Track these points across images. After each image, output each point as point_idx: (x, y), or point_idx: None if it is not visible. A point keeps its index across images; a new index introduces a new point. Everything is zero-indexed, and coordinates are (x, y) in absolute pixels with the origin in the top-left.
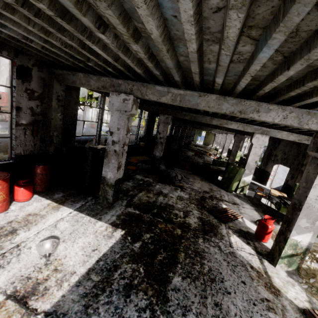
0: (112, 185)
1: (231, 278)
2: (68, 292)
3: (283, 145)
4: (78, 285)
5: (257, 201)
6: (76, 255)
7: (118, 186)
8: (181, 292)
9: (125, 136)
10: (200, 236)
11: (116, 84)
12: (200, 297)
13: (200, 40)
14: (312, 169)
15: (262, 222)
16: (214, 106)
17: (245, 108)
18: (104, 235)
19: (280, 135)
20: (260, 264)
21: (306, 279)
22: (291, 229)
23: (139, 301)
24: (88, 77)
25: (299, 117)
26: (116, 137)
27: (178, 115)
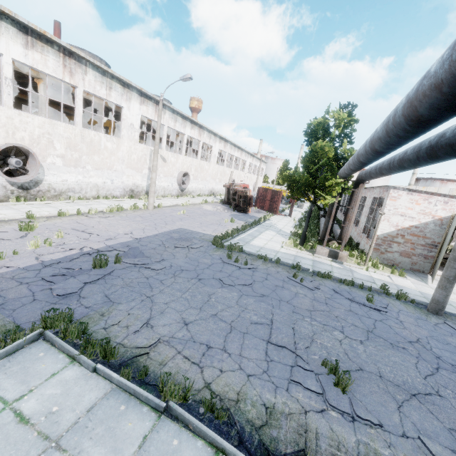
0: None
1: None
2: None
3: None
4: None
5: None
6: None
7: None
8: None
9: None
10: None
11: None
12: None
13: None
14: None
15: None
16: None
17: None
18: None
19: None
20: None
21: None
22: None
23: None
24: None
25: None
26: None
27: None
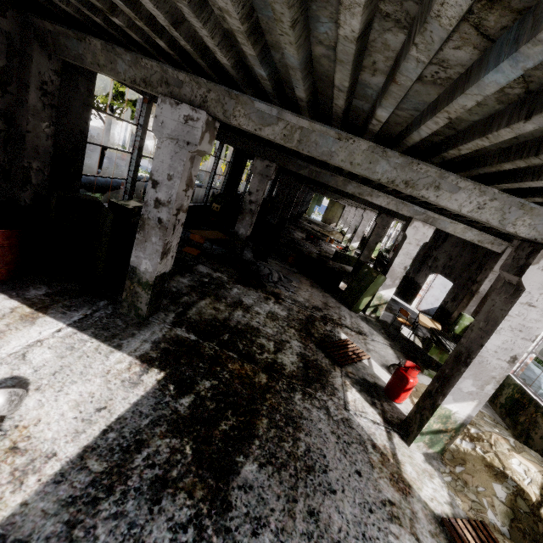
0: (148, 285)
1: (340, 464)
2: (35, 495)
3: (451, 244)
4: (58, 481)
5: (395, 332)
6: (62, 419)
7: (161, 286)
8: (254, 492)
9: (183, 193)
10: (298, 388)
11: (172, 81)
12: (287, 501)
13: (372, 12)
14: (501, 301)
15: (401, 372)
16: (361, 164)
17: (416, 177)
18: (123, 379)
19: (453, 228)
20: (387, 441)
21: (451, 467)
22: (446, 392)
23: (177, 511)
24: (112, 51)
25: (505, 210)
26: (163, 193)
27: (288, 165)
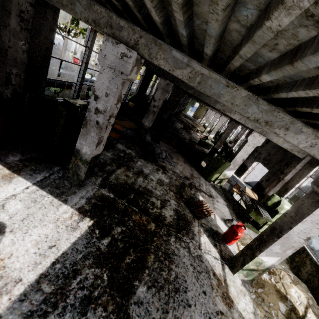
0: (86, 162)
1: (194, 287)
2: (7, 310)
3: (271, 145)
4: (22, 299)
5: (230, 196)
6: (26, 254)
7: (94, 162)
8: (143, 306)
9: (114, 106)
10: (173, 233)
11: (115, 25)
12: (162, 312)
13: None
14: (309, 203)
15: (234, 228)
16: (239, 105)
17: (274, 120)
18: (67, 225)
19: (277, 140)
20: (222, 271)
21: (256, 289)
22: (262, 250)
23: None
24: None
25: None
26: (101, 104)
27: (181, 85)
